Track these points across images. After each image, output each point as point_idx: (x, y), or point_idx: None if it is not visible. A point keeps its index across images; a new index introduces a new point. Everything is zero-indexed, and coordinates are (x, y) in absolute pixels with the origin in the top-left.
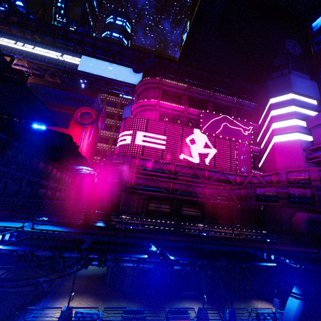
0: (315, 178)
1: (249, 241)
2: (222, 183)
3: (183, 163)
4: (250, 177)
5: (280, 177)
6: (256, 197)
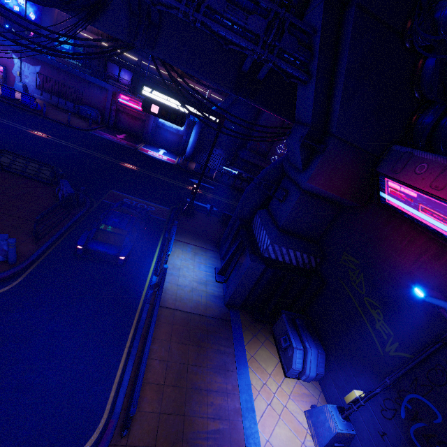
0: None
1: None
2: None
3: None
4: None
5: None
6: None
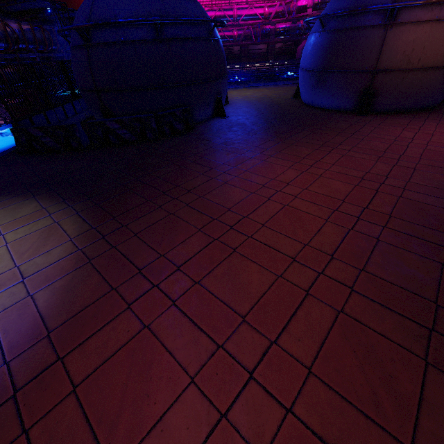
0: (310, 5)
1: (249, 72)
2: (250, 21)
3: (215, 4)
4: (277, 7)
5: (293, 6)
6: (261, 35)
